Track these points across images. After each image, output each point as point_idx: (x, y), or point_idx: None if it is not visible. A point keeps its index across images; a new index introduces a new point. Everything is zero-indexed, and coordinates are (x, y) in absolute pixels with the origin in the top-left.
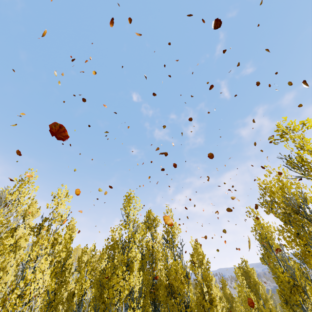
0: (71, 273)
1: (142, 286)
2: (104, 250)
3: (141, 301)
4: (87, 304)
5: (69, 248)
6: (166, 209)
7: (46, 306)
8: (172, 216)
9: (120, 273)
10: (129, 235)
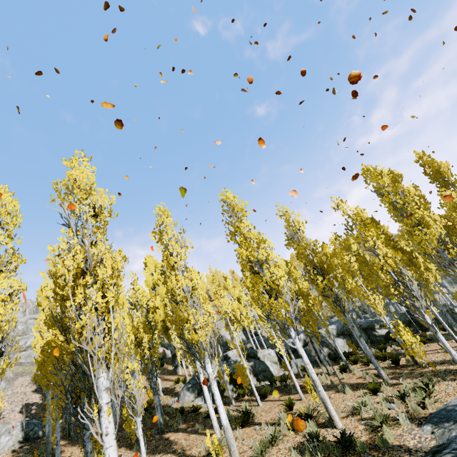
0: (362, 256)
1: (446, 232)
2: (345, 237)
3: (456, 240)
4: (403, 263)
5: (345, 242)
6: (416, 155)
7: (365, 279)
8: (428, 158)
9: (417, 233)
10: (400, 203)
